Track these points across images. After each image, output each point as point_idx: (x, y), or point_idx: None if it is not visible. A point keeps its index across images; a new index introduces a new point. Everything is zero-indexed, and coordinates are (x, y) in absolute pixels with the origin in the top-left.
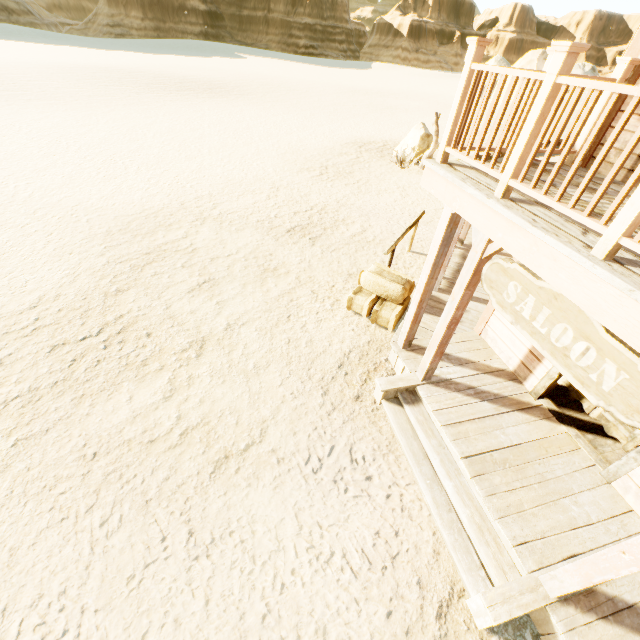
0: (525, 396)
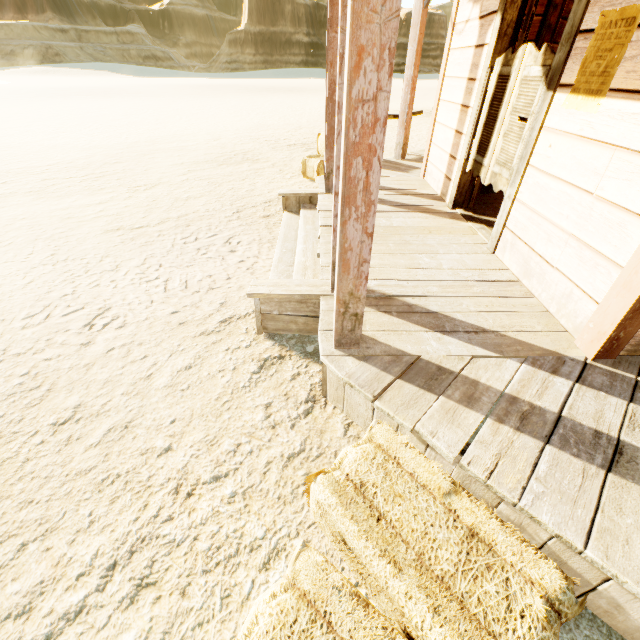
0: (440, 207)
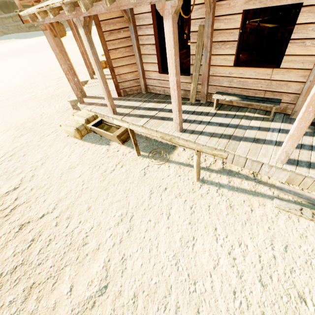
0: None
